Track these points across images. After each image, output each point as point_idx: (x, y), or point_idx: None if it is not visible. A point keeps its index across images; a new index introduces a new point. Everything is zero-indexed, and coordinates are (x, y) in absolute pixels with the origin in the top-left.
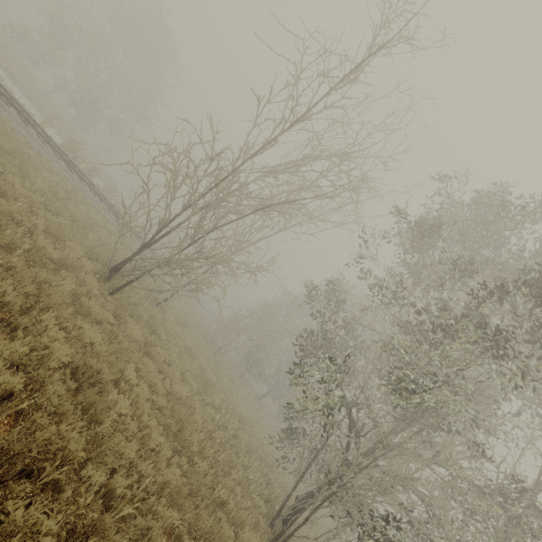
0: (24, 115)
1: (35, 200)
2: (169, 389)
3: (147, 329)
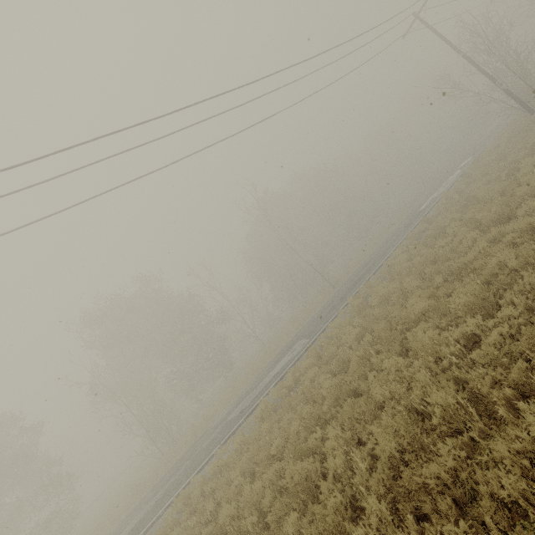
0: None
1: None
2: None
3: None
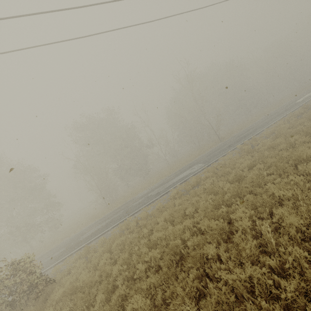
0: None
1: None
2: None
3: None
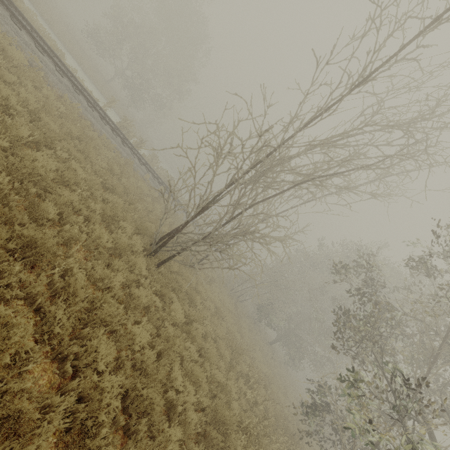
0: (90, 101)
1: (94, 182)
2: (209, 373)
3: (185, 298)
